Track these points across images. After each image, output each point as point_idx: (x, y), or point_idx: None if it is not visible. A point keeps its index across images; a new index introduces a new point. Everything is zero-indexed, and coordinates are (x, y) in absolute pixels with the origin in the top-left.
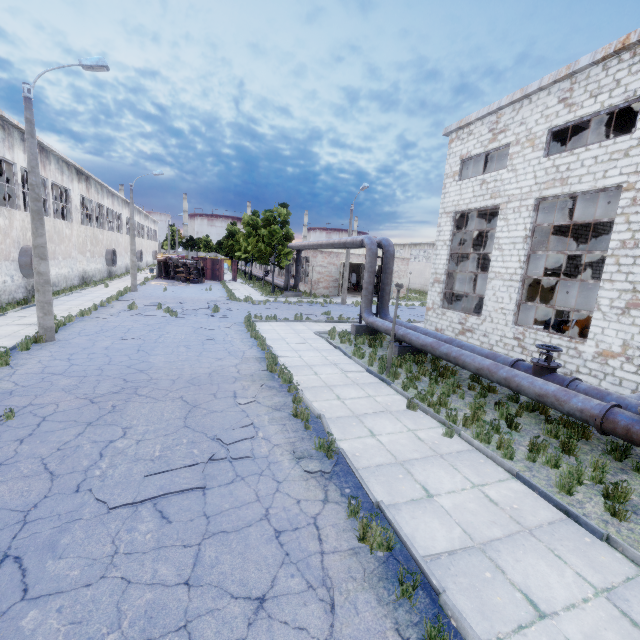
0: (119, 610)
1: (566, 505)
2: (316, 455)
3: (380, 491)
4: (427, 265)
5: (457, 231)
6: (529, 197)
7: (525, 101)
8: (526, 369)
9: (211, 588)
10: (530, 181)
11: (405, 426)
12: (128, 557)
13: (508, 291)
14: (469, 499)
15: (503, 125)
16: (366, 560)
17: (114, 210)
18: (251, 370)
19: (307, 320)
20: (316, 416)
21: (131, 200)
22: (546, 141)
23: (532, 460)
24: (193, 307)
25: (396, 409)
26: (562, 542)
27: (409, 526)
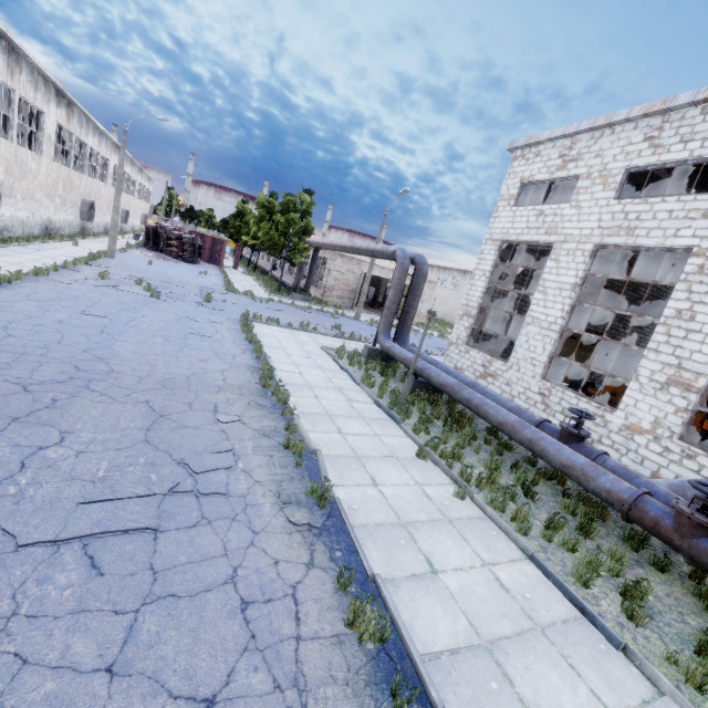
0: (0, 707)
1: (583, 601)
2: (305, 502)
3: (377, 559)
4: (453, 293)
5: (500, 263)
6: (588, 241)
7: (607, 130)
8: (552, 432)
9: (143, 680)
10: (593, 223)
11: (412, 478)
12: (31, 622)
13: (543, 341)
14: (478, 581)
15: (577, 153)
16: (352, 653)
17: (100, 153)
18: (240, 380)
19: (314, 331)
20: (311, 451)
21: (123, 144)
22: (620, 181)
23: (548, 539)
24: (181, 290)
25: (404, 455)
26: (576, 648)
27: (408, 611)
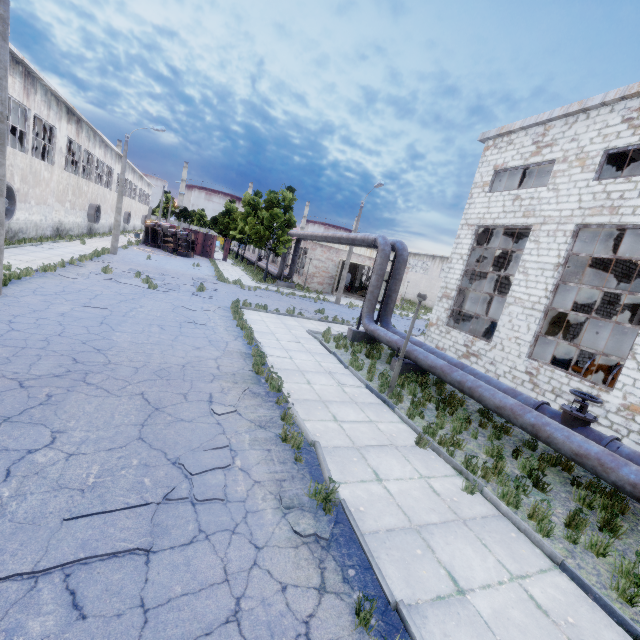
0: None
1: (638, 627)
2: (309, 505)
3: (395, 577)
4: (424, 277)
5: (477, 246)
6: (569, 222)
7: (581, 115)
8: (553, 416)
9: None
10: (573, 204)
11: (416, 470)
12: None
13: (527, 320)
14: (511, 601)
15: (551, 139)
16: None
17: (105, 163)
18: (233, 367)
19: (300, 315)
20: (309, 443)
21: (125, 153)
22: (599, 163)
23: (572, 540)
24: (176, 281)
25: (403, 443)
26: None
27: None
